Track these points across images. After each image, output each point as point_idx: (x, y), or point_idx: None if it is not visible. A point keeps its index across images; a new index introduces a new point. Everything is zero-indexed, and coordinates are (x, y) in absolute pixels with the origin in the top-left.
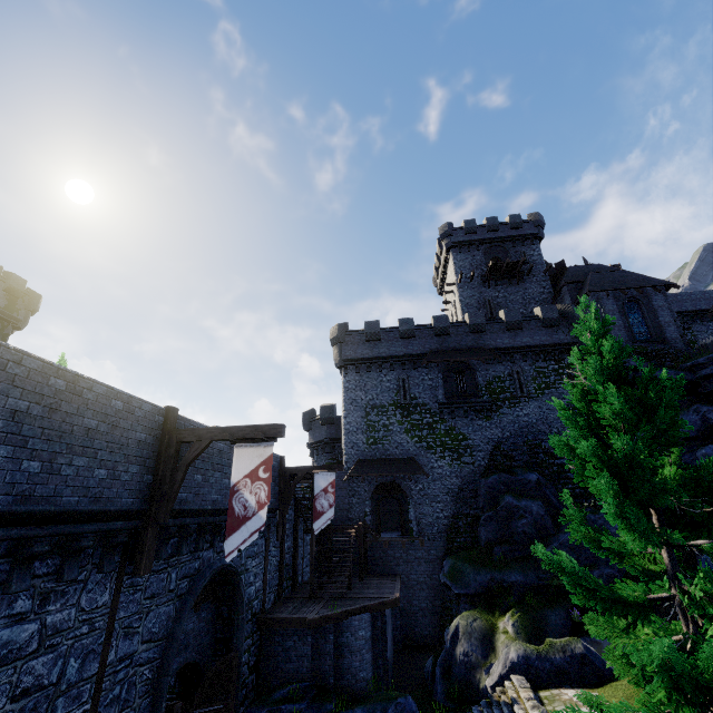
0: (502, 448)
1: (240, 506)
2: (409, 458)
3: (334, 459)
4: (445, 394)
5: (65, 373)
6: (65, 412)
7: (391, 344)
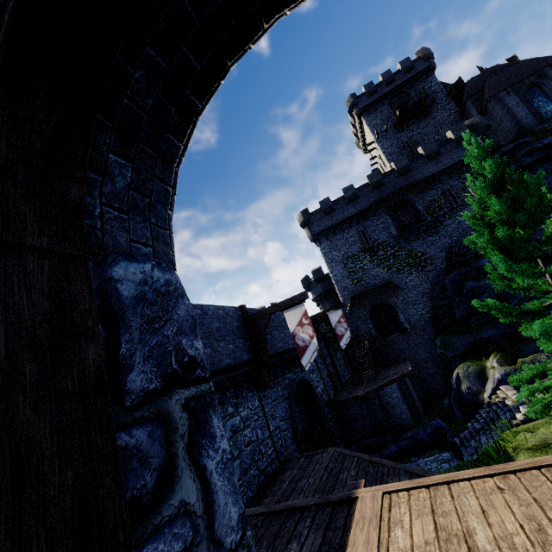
0: (454, 250)
1: (300, 341)
2: (386, 283)
3: (334, 302)
4: (396, 229)
5: (197, 306)
6: (206, 324)
7: (343, 210)
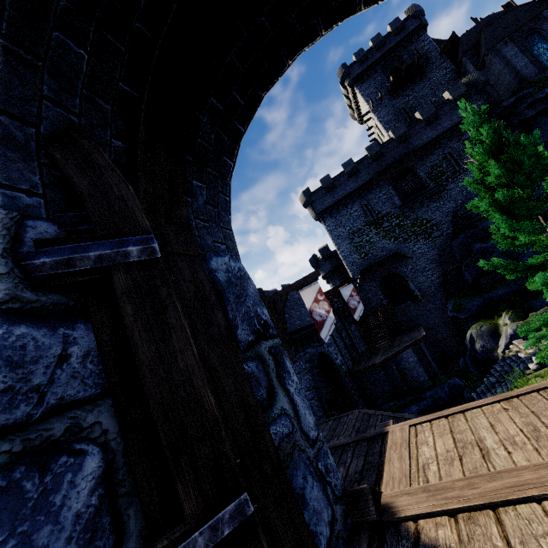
0: (460, 214)
1: (318, 317)
2: (394, 253)
3: (344, 278)
4: (399, 199)
5: None
6: None
7: (345, 186)
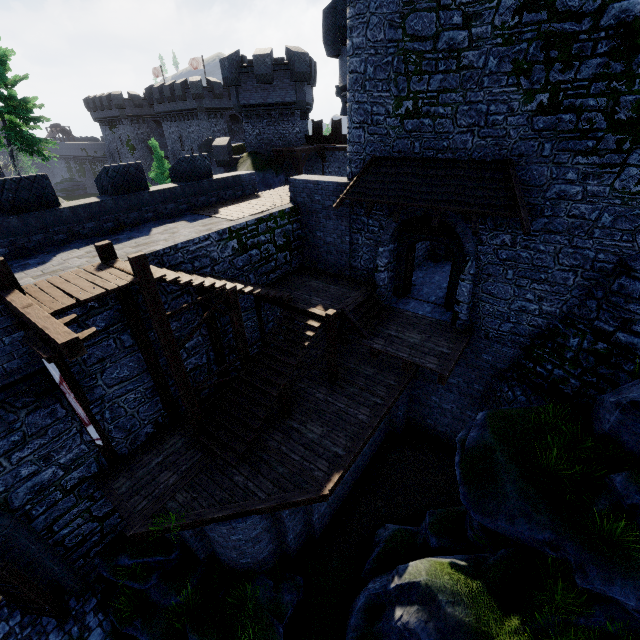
0: None
1: None
2: (497, 163)
3: None
4: None
5: None
6: None
7: None
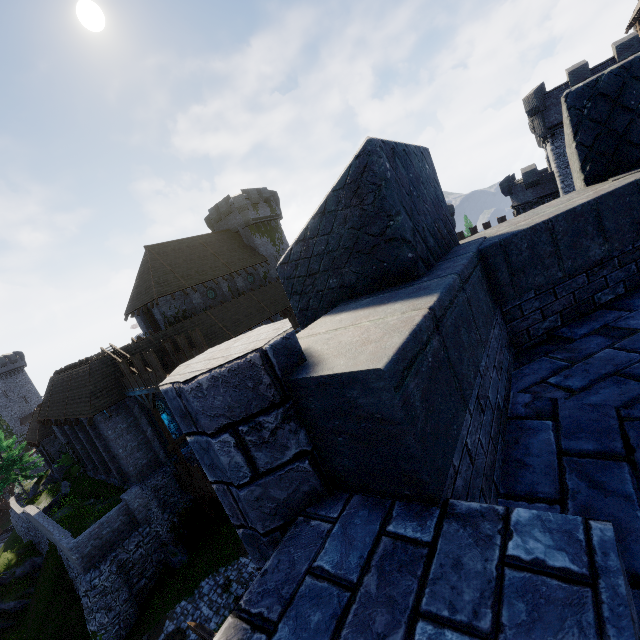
0: None
1: None
2: None
3: None
4: None
5: None
6: None
7: None
